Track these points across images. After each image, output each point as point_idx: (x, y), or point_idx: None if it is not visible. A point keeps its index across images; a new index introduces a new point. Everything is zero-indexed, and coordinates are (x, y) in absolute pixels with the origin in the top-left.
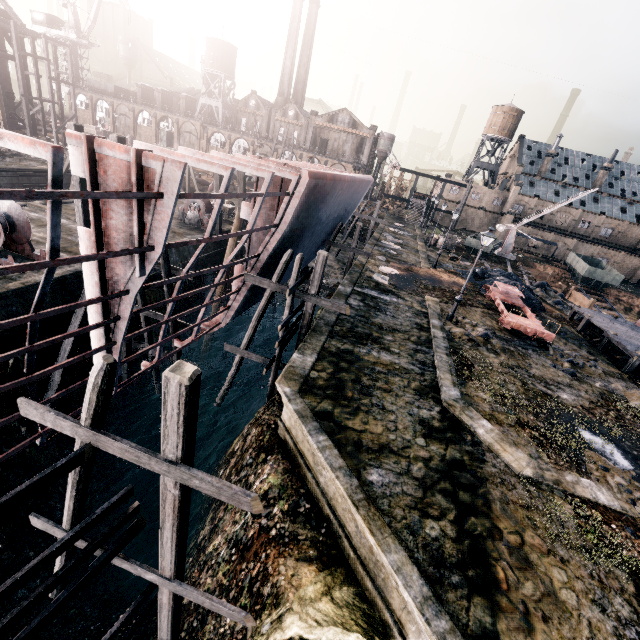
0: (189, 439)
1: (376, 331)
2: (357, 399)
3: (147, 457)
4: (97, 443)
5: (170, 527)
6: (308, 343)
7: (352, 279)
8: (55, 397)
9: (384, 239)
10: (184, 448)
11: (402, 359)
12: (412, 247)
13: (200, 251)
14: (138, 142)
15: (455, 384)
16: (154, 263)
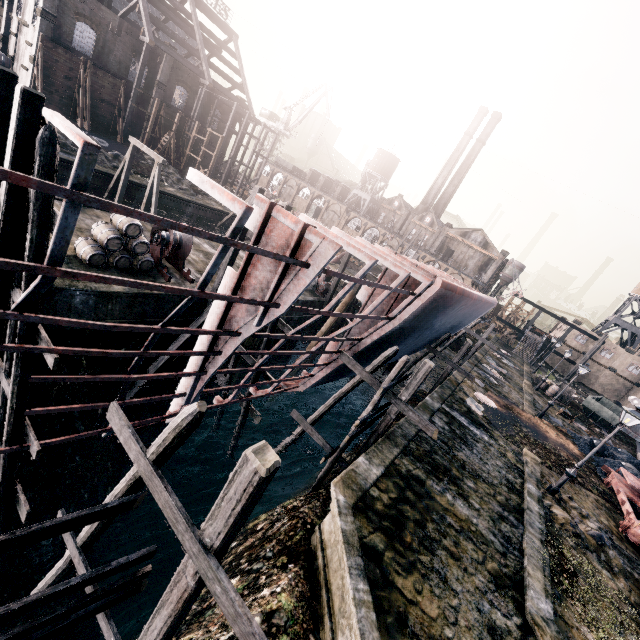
0: (234, 531)
1: (457, 468)
2: (415, 550)
3: (185, 526)
4: (149, 481)
5: (165, 616)
6: (378, 450)
7: (443, 394)
8: (137, 401)
9: (486, 362)
10: (224, 540)
11: (481, 520)
12: (516, 382)
13: (314, 320)
14: (304, 215)
15: (548, 593)
16: (273, 319)
